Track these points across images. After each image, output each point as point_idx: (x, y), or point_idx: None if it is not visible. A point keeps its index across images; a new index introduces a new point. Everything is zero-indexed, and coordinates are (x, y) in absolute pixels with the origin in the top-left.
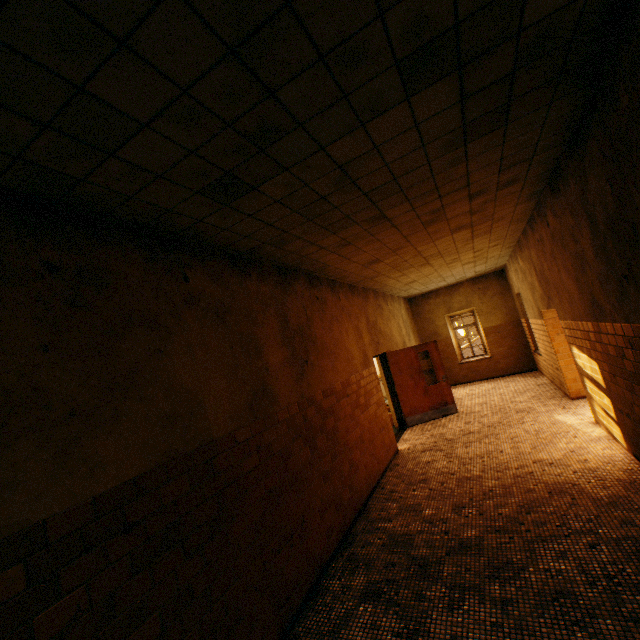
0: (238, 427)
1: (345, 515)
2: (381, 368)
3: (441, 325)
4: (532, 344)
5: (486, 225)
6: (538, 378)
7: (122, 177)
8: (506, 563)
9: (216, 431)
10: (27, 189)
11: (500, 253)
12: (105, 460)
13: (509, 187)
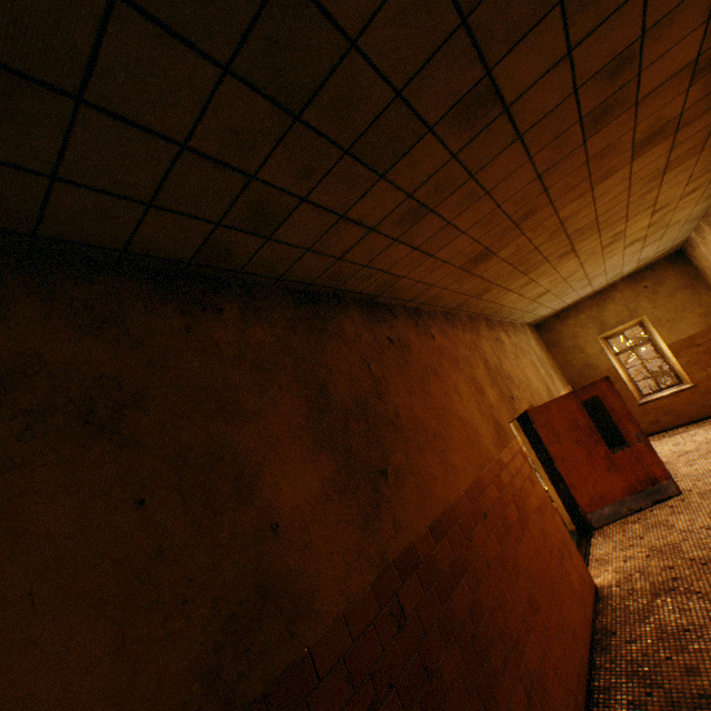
0: None
1: None
2: (523, 435)
3: (595, 352)
4: None
5: (704, 124)
6: None
7: None
8: None
9: None
10: None
11: (691, 212)
12: None
13: None
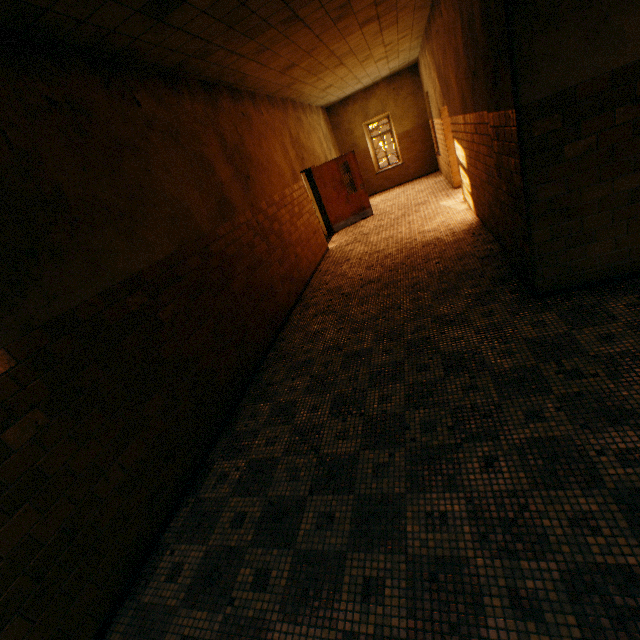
0: (216, 227)
1: (297, 286)
2: (308, 185)
3: (359, 136)
4: (436, 146)
5: (392, 16)
6: (437, 178)
7: (79, 4)
8: (392, 282)
9: (204, 229)
10: (3, 24)
11: (411, 45)
12: (152, 243)
13: None
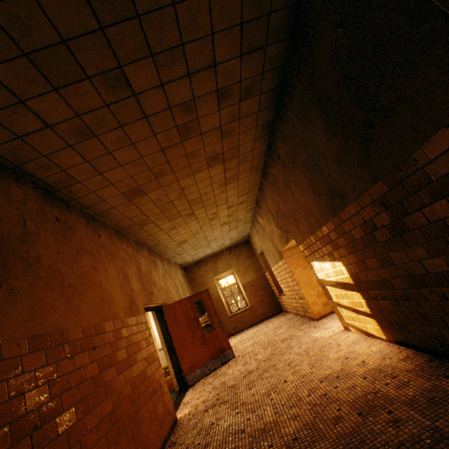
0: None
1: None
2: (158, 324)
3: (212, 286)
4: (277, 289)
5: (235, 165)
6: (286, 315)
7: None
8: None
9: None
10: None
11: (246, 216)
12: None
13: (249, 100)
